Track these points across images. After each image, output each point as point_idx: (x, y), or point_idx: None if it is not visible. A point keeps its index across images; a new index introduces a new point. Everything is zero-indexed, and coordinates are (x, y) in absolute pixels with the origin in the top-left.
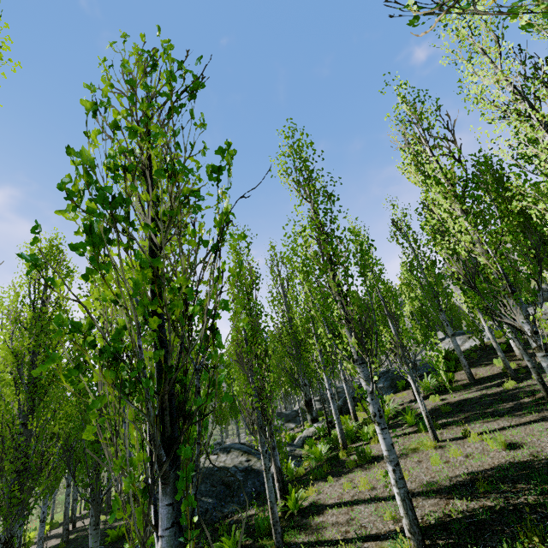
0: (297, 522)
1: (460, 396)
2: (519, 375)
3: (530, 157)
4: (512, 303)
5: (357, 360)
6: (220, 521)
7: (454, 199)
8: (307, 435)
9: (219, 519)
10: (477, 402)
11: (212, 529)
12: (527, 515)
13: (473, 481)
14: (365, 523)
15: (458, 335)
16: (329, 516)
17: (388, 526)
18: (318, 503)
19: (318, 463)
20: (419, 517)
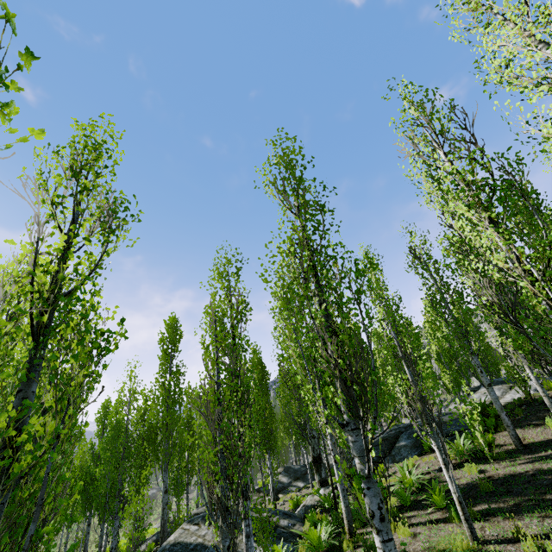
0: None
1: (505, 469)
2: None
3: None
4: None
5: (348, 424)
6: None
7: (478, 206)
8: (311, 504)
9: None
10: (530, 481)
11: None
12: None
13: None
14: None
15: (496, 383)
16: None
17: None
18: None
19: None
20: None
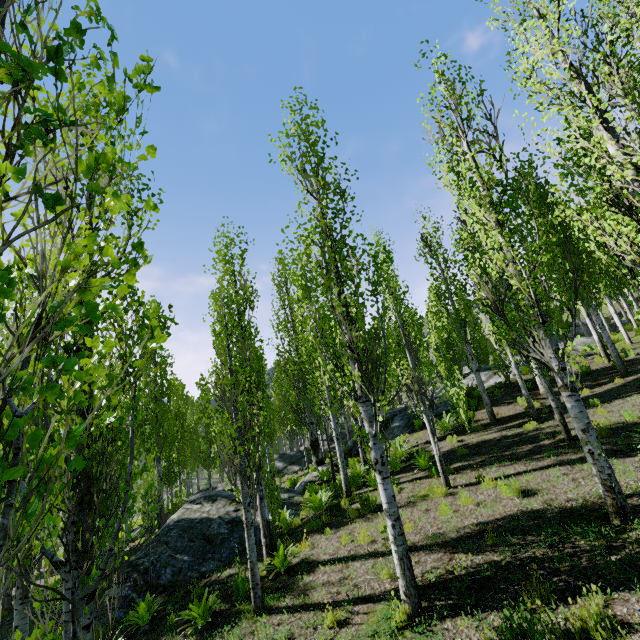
0: (283, 583)
1: (478, 438)
2: (541, 415)
3: (579, 158)
4: (542, 335)
5: (361, 398)
6: (195, 582)
7: (489, 207)
8: (310, 480)
9: (195, 579)
10: (495, 444)
11: (185, 592)
12: (533, 570)
13: (482, 533)
14: (359, 583)
15: (484, 370)
16: (320, 575)
17: (384, 585)
18: (311, 560)
19: (318, 512)
20: (420, 575)
